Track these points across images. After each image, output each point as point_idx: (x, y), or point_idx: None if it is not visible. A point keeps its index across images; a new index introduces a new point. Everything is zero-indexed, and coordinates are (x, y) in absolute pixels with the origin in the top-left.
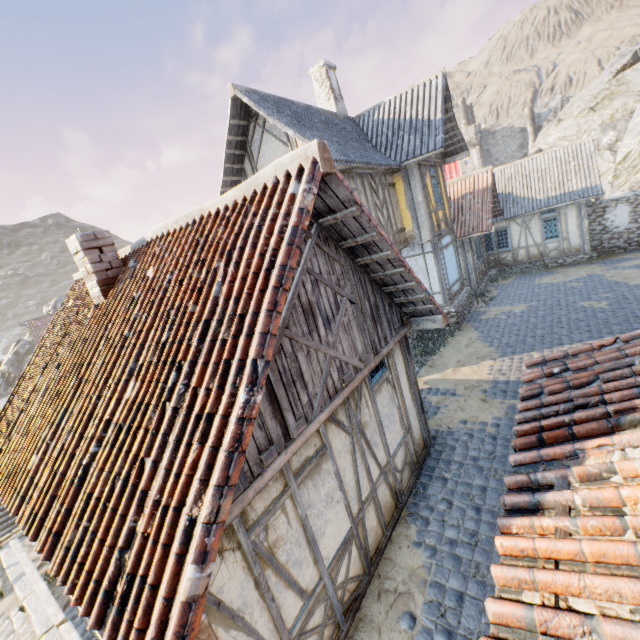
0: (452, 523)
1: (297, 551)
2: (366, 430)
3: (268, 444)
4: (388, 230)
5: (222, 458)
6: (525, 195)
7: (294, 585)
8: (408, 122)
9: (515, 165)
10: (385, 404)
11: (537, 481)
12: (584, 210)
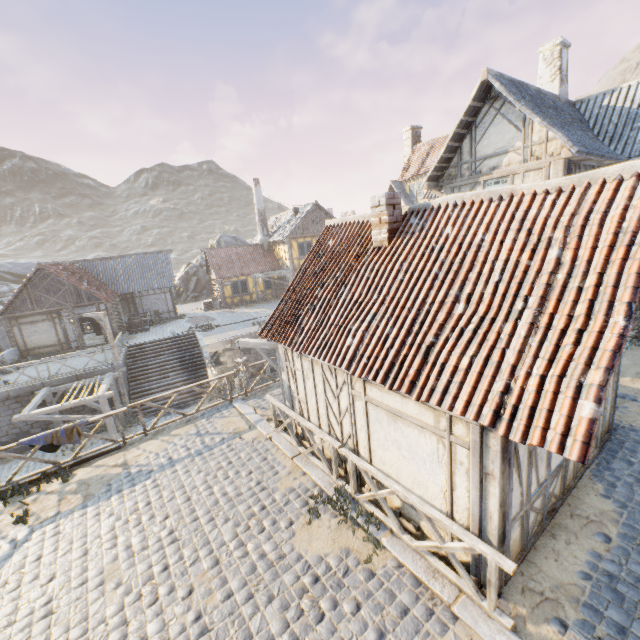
0: None
1: (542, 451)
2: None
3: None
4: None
5: (608, 354)
6: None
7: (536, 472)
8: None
9: None
10: None
11: None
12: None
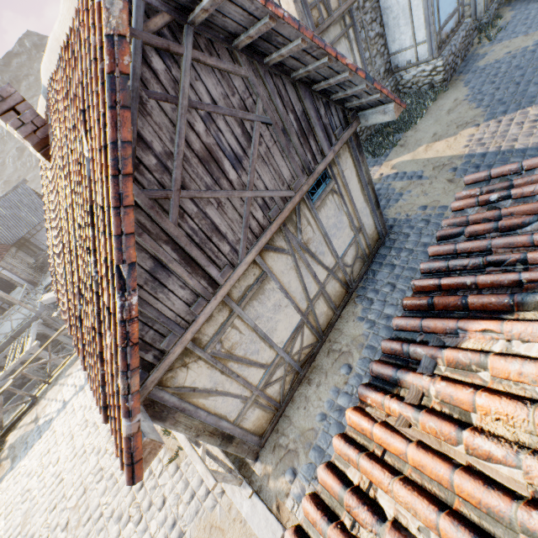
0: (392, 303)
1: (253, 346)
2: (310, 245)
3: (196, 297)
4: None
5: (119, 352)
6: None
7: (255, 364)
8: None
9: None
10: (331, 215)
11: (408, 354)
12: None
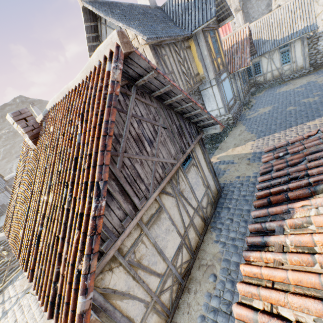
0: (233, 230)
1: (153, 258)
2: (184, 193)
3: (125, 216)
4: (189, 76)
5: (87, 240)
6: (269, 38)
7: (154, 273)
8: (193, 3)
9: (263, 19)
10: (193, 177)
11: (266, 228)
12: (305, 41)
